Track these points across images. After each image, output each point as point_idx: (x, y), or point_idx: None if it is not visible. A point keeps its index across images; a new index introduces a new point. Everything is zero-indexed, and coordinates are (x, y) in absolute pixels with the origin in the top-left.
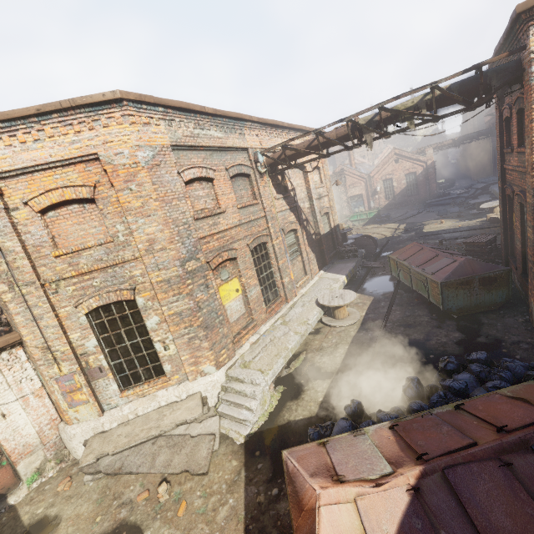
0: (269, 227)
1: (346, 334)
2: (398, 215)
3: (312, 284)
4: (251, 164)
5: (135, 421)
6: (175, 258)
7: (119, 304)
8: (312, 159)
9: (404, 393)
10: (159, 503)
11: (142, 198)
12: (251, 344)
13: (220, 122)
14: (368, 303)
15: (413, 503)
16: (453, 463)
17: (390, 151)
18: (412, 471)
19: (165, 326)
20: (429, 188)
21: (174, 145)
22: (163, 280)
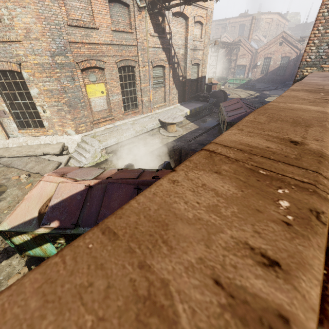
0: (138, 55)
1: (166, 140)
2: (262, 87)
3: (167, 109)
4: None
5: (25, 147)
6: (46, 49)
7: (12, 73)
8: (178, 4)
9: (158, 167)
10: (21, 182)
11: None
12: (106, 128)
13: None
14: (193, 129)
15: (84, 191)
16: (116, 182)
17: (280, 33)
18: (95, 180)
19: (43, 97)
20: (293, 73)
21: None
22: (38, 64)
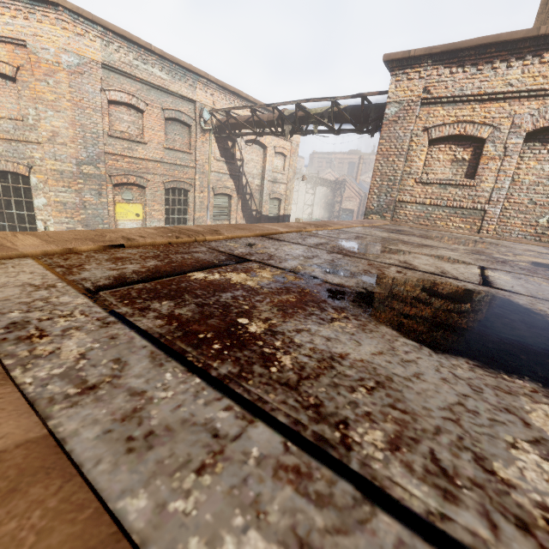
0: (195, 178)
1: None
2: None
3: None
4: (195, 117)
5: None
6: (73, 156)
7: (16, 176)
8: (248, 133)
9: None
10: None
11: (56, 95)
12: None
13: (169, 65)
14: None
15: None
16: None
17: None
18: None
19: (50, 210)
20: None
21: (106, 65)
22: (57, 170)
